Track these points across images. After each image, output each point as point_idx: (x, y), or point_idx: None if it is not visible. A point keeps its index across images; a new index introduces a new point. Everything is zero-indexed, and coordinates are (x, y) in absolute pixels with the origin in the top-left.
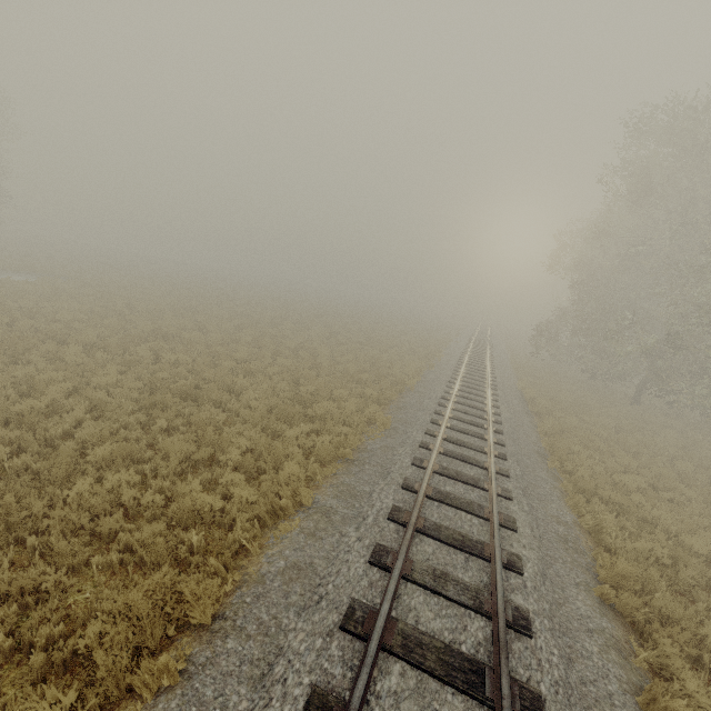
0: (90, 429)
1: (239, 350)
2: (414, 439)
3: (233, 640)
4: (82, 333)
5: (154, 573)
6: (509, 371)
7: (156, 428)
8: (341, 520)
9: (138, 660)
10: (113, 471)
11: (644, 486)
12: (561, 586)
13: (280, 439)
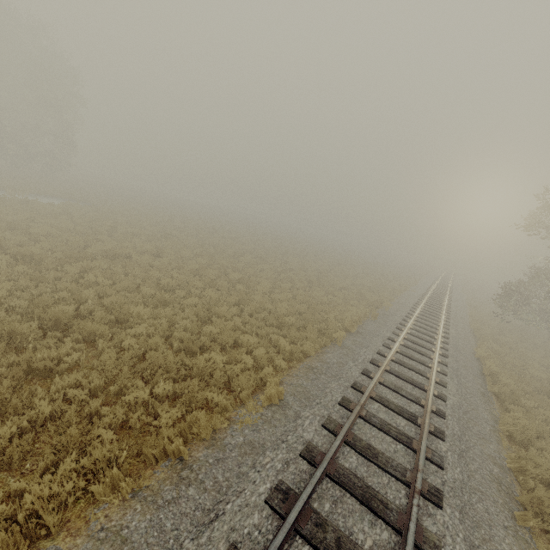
0: None
1: (174, 277)
2: (300, 436)
3: None
4: (26, 246)
5: None
6: (466, 330)
7: None
8: None
9: None
10: None
11: None
12: None
13: (112, 405)
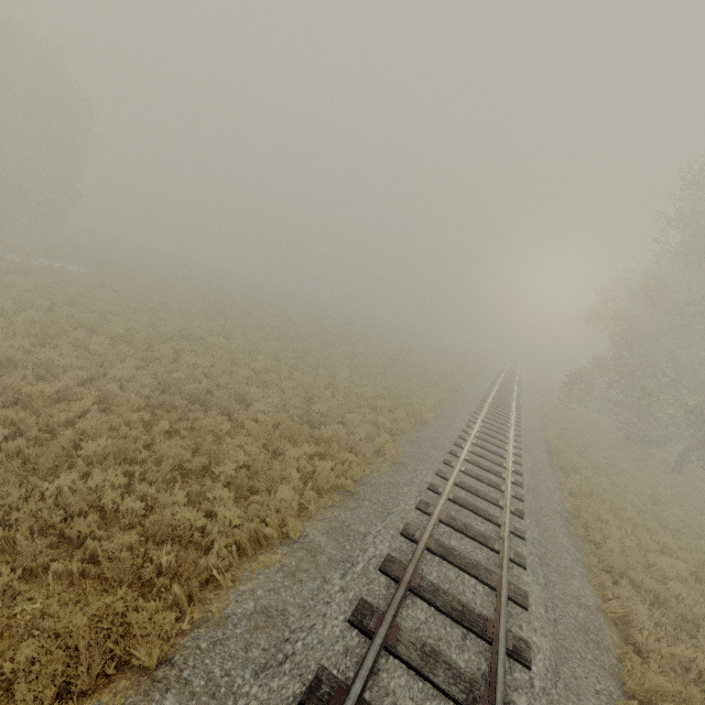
0: (92, 421)
1: (259, 360)
2: (423, 479)
3: (174, 696)
4: (112, 325)
5: (114, 592)
6: (535, 417)
7: (157, 428)
8: (327, 562)
9: (67, 698)
10: (99, 469)
11: (685, 574)
12: (577, 691)
13: (280, 458)
